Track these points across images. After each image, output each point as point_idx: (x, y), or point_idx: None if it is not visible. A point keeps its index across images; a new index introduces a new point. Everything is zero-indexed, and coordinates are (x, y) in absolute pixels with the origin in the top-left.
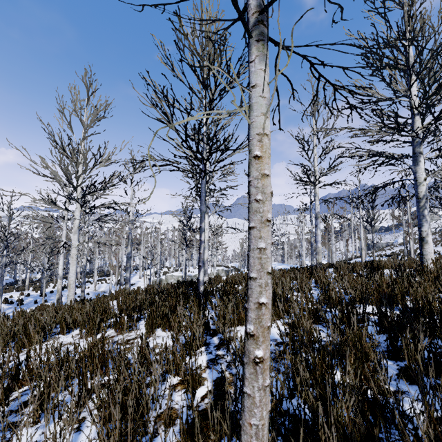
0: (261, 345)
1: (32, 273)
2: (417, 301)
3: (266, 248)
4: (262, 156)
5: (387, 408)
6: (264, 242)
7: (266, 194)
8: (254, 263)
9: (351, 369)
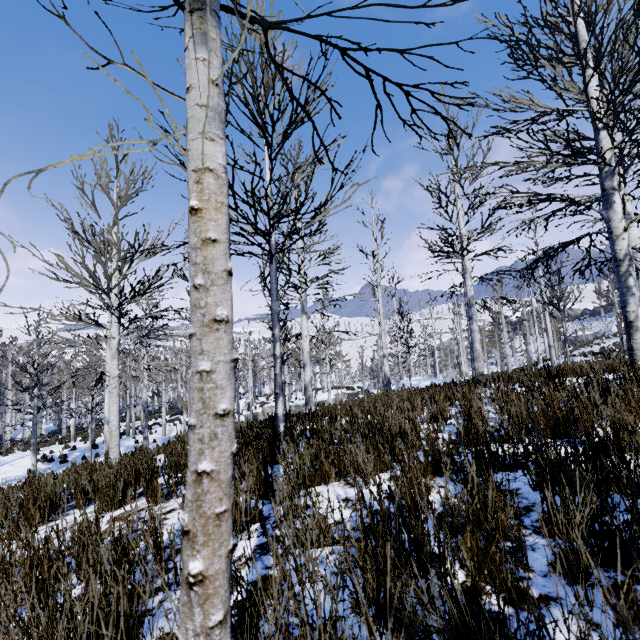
0: (200, 551)
1: (82, 417)
2: (596, 431)
3: (212, 371)
4: (201, 208)
5: (505, 638)
6: (208, 359)
7: (212, 274)
8: (193, 399)
9: (469, 559)
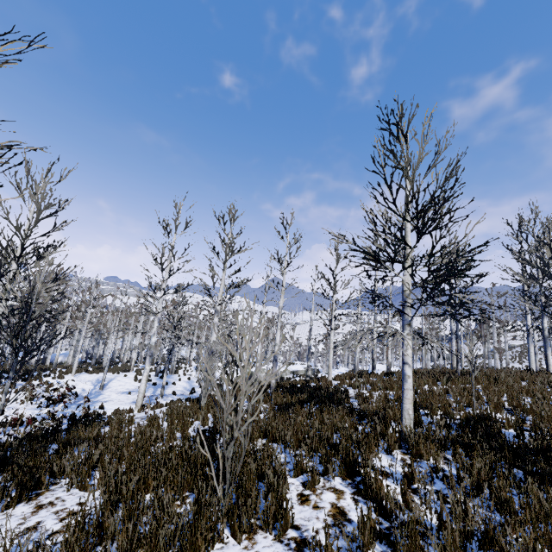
0: None
1: None
2: None
3: None
4: None
5: None
6: None
7: None
8: None
9: None
